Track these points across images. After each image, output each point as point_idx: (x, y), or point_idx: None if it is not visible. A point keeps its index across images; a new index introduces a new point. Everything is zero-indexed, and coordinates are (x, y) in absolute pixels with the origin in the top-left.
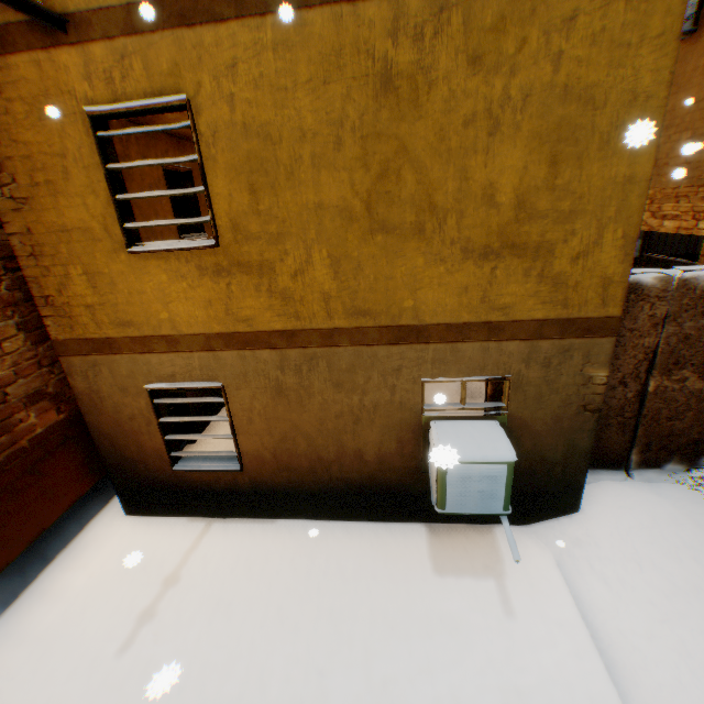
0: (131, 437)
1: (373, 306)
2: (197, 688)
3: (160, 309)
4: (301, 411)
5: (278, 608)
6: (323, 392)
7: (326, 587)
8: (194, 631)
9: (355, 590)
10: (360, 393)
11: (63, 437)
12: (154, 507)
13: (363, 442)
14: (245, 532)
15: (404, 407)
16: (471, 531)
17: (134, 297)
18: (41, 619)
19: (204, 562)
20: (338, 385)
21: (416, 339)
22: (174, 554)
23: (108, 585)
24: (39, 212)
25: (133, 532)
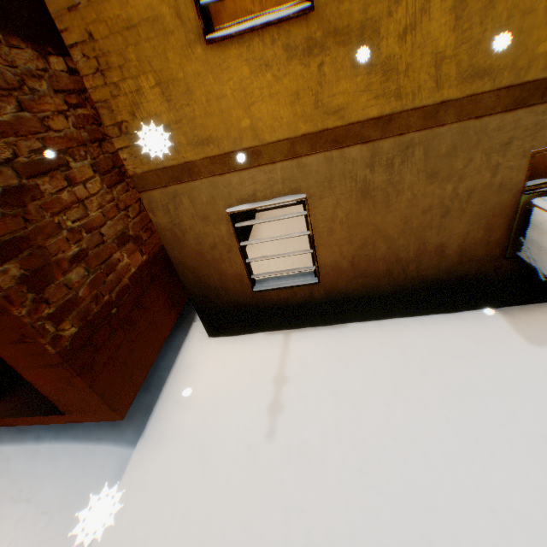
0: (212, 266)
1: (495, 61)
2: (358, 459)
3: (240, 116)
4: (386, 212)
5: (394, 390)
6: (414, 186)
7: (430, 369)
8: (326, 416)
9: (460, 367)
10: (455, 180)
11: (148, 276)
12: (234, 328)
13: (447, 236)
14: (325, 337)
15: (501, 189)
16: (545, 309)
17: (212, 106)
18: (183, 422)
19: (301, 364)
20: (431, 175)
21: (539, 98)
22: (270, 361)
23: (226, 390)
24: (96, 8)
25: (224, 350)
